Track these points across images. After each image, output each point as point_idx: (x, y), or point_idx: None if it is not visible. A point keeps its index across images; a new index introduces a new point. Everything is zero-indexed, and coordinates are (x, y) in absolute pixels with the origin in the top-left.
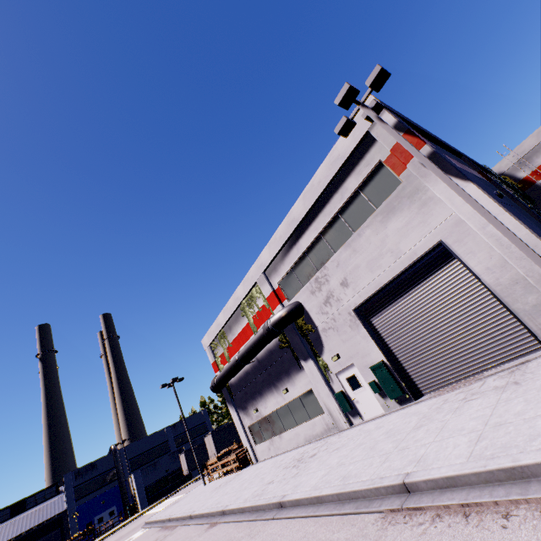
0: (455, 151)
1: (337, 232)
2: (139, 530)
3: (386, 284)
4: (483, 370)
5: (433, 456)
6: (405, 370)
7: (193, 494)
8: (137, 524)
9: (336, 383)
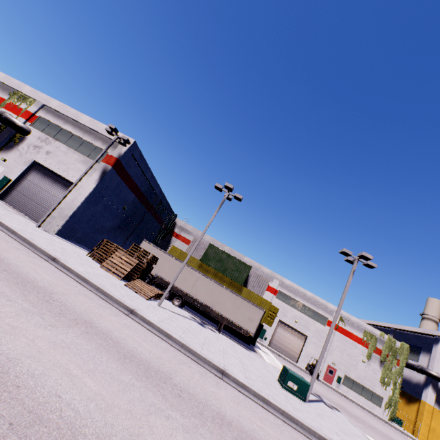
0: (156, 191)
1: (76, 143)
2: None
3: (52, 171)
4: (24, 214)
5: None
6: (12, 191)
7: None
8: None
9: None
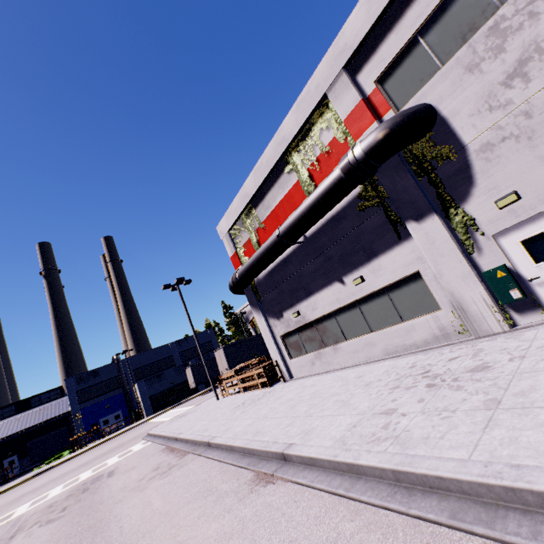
0: None
1: None
2: (140, 441)
3: None
4: None
5: None
6: None
7: (203, 408)
8: (140, 432)
9: (488, 253)
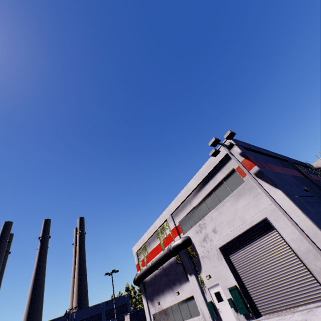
0: (282, 159)
1: (211, 200)
2: None
3: (237, 236)
4: (296, 306)
5: None
6: (249, 295)
7: None
8: None
9: (208, 294)
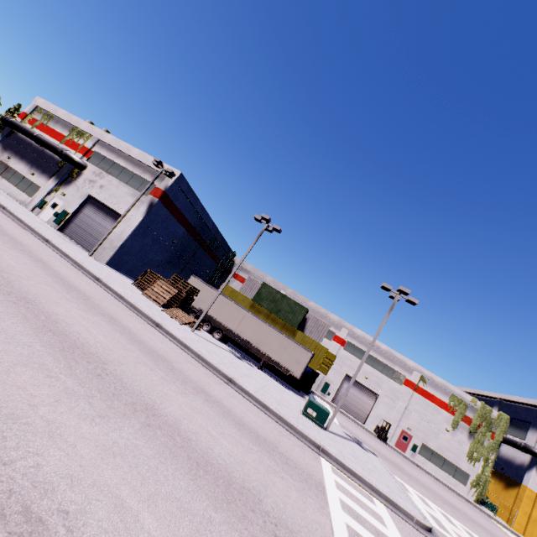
0: (208, 226)
1: (126, 176)
2: None
3: (105, 204)
4: (80, 245)
5: (20, 215)
6: (70, 223)
7: None
8: None
9: (50, 198)
